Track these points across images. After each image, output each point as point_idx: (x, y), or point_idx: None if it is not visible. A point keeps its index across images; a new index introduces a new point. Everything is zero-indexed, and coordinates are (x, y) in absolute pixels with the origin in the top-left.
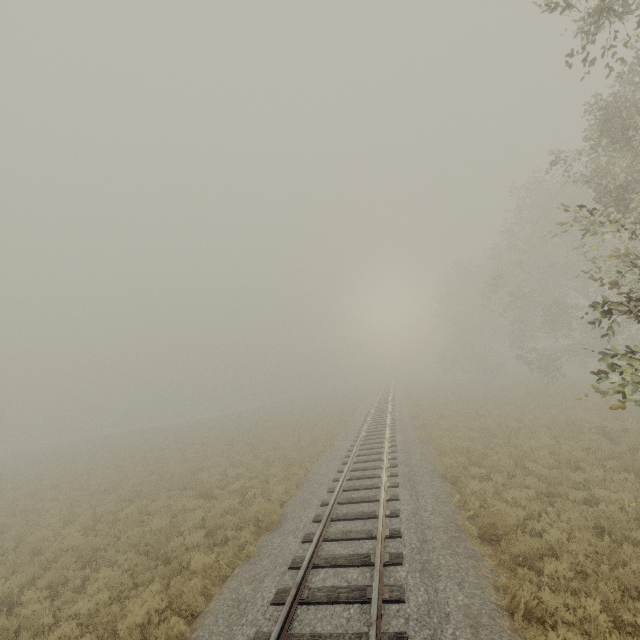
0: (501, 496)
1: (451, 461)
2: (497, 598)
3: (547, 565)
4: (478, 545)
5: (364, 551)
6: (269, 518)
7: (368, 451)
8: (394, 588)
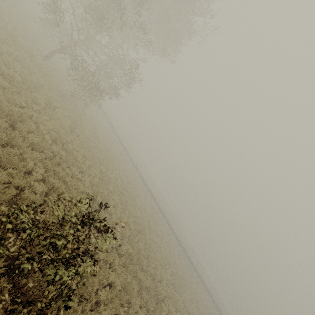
0: None
1: None
2: None
3: None
4: None
5: None
6: None
7: None
8: None
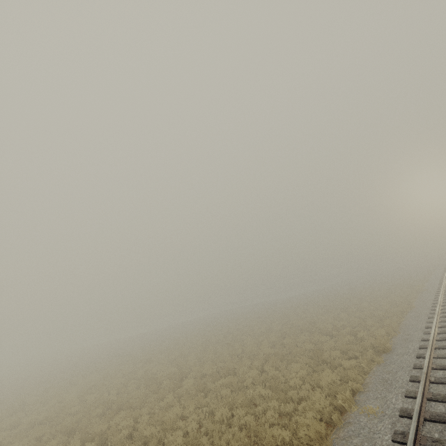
0: None
1: None
2: None
3: None
4: None
5: None
6: (383, 345)
7: None
8: None
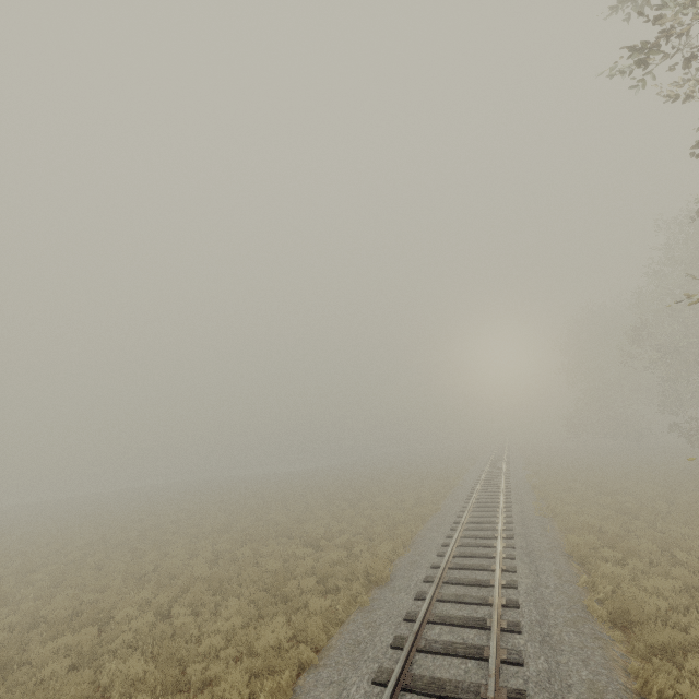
0: (639, 584)
1: (578, 539)
2: (626, 681)
3: (689, 659)
4: (607, 629)
5: (479, 615)
6: (379, 573)
7: (480, 519)
8: (512, 652)
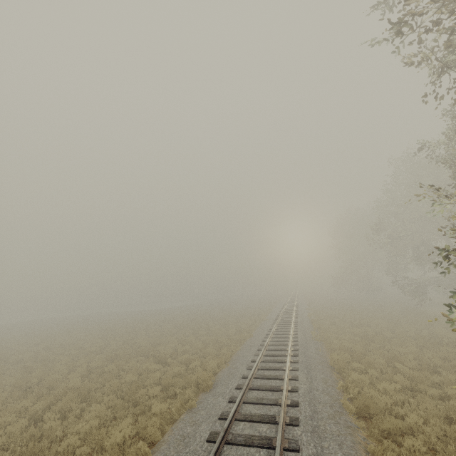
0: (374, 386)
1: (338, 356)
2: None
3: (406, 440)
4: (355, 419)
5: (271, 413)
6: (205, 382)
7: (277, 343)
8: (292, 441)
